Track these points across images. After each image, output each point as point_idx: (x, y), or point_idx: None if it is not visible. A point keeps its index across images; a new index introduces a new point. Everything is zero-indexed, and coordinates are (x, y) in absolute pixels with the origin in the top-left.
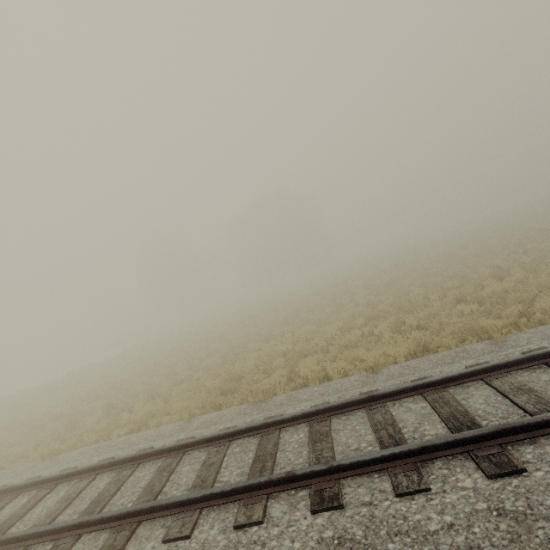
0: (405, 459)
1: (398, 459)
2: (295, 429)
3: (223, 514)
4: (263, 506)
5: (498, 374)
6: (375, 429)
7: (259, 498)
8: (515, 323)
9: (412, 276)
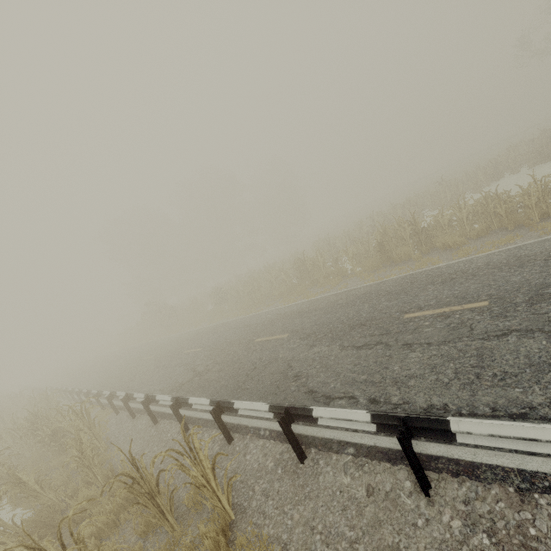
0: None
1: None
2: None
3: None
4: None
5: None
6: None
7: None
8: None
9: None
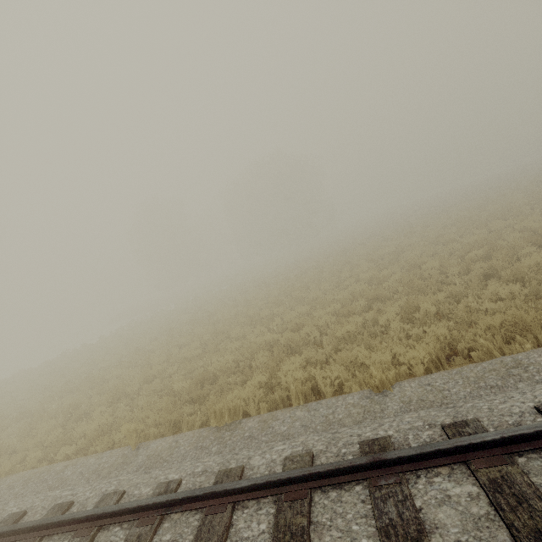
0: None
1: None
2: (256, 505)
3: None
4: None
5: None
6: None
7: None
8: None
9: (423, 244)
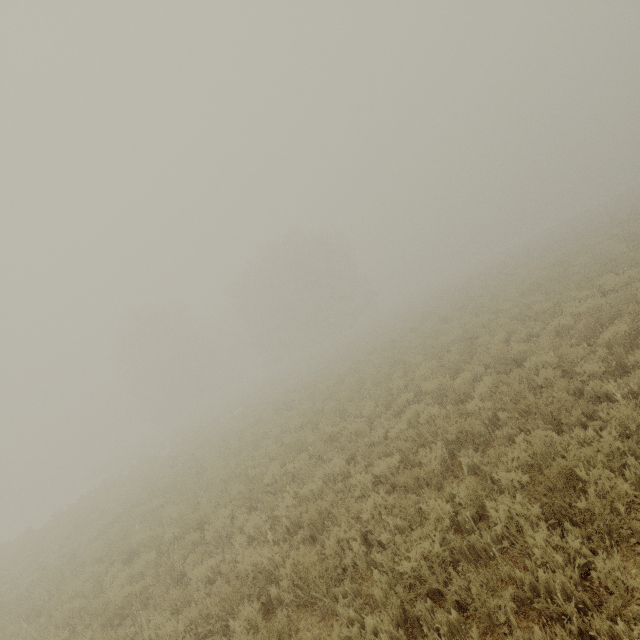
0: None
1: None
2: None
3: None
4: None
5: None
6: None
7: None
8: None
9: (504, 322)
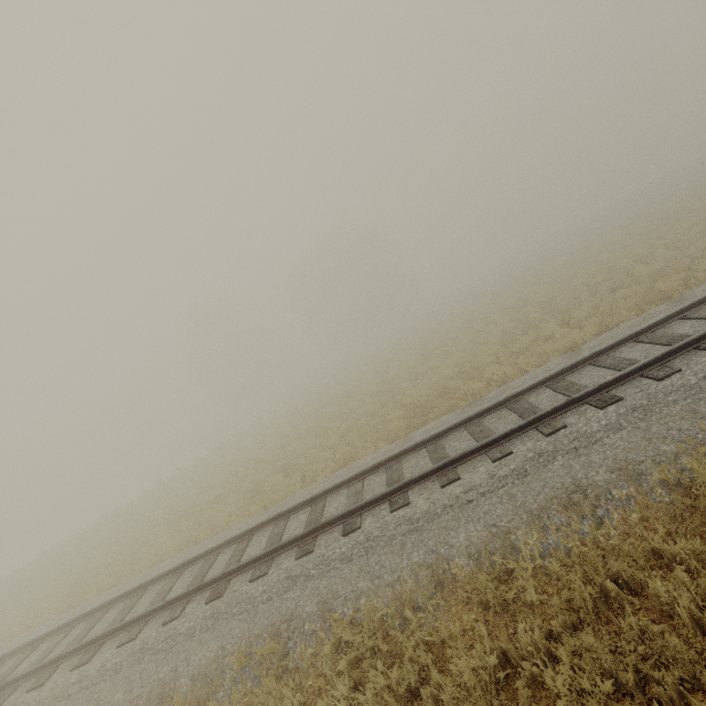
0: (652, 366)
1: (647, 367)
2: (536, 394)
3: (527, 438)
4: (559, 421)
5: (692, 311)
6: (613, 366)
7: (551, 420)
8: (685, 285)
9: (544, 287)
